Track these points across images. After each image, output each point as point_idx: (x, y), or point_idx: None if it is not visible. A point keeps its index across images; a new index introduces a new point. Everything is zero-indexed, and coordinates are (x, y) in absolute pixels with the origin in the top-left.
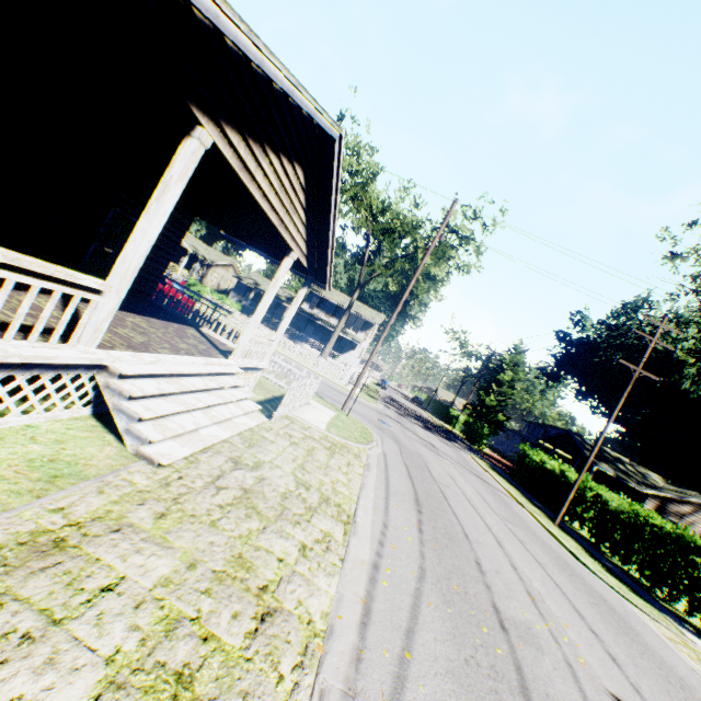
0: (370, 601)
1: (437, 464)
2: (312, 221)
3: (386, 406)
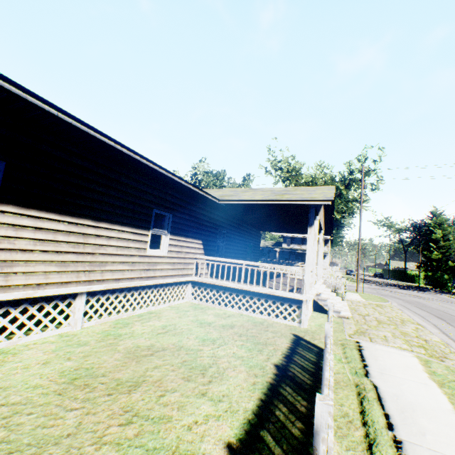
0: (452, 339)
1: (430, 303)
2: (323, 216)
3: (367, 284)
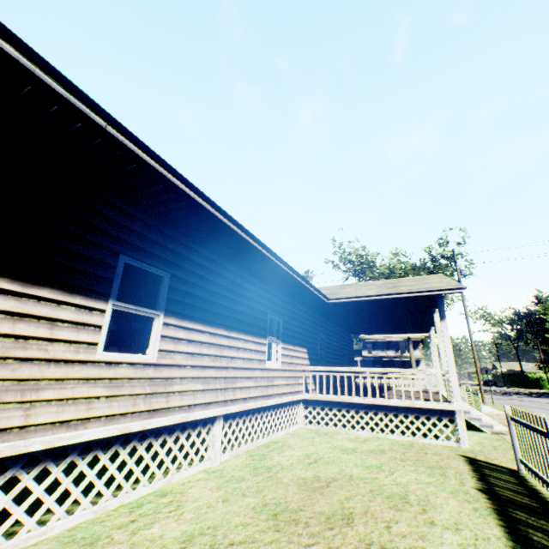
0: None
1: None
2: None
3: (486, 394)
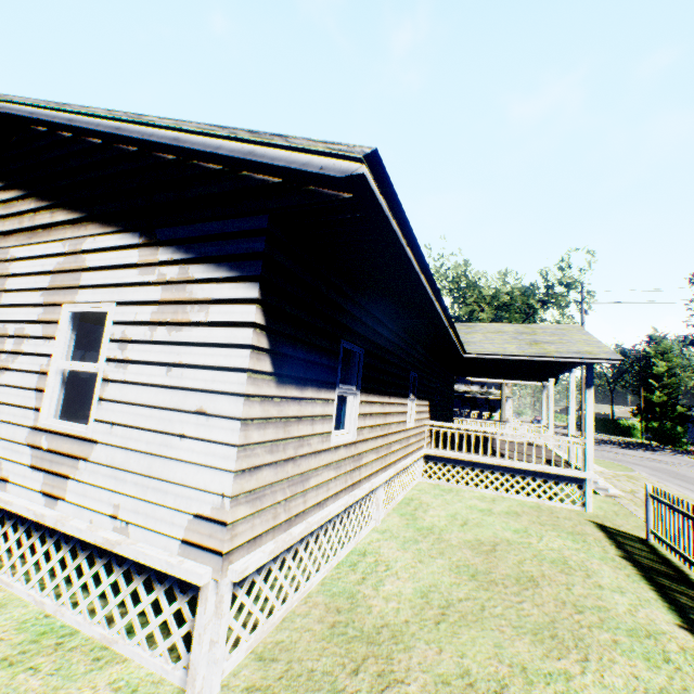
0: None
1: (682, 471)
2: None
3: None
